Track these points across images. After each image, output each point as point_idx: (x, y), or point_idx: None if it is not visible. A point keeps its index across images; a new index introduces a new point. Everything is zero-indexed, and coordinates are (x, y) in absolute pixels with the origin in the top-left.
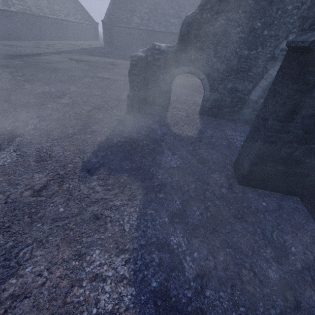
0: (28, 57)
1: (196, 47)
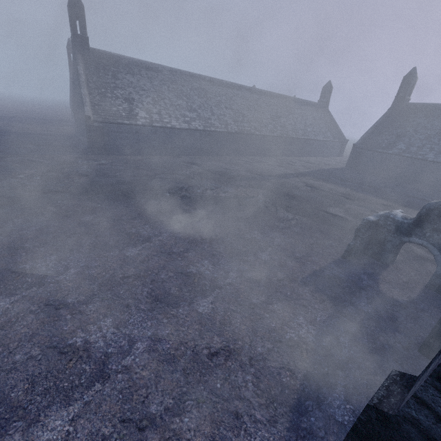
0: (274, 179)
1: (433, 228)
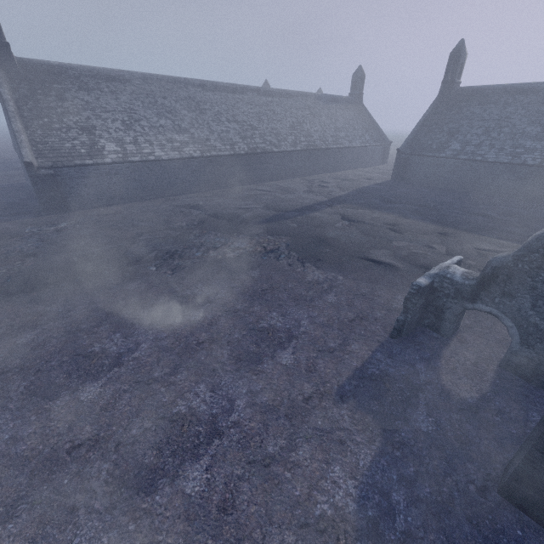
0: (301, 215)
1: (503, 291)
